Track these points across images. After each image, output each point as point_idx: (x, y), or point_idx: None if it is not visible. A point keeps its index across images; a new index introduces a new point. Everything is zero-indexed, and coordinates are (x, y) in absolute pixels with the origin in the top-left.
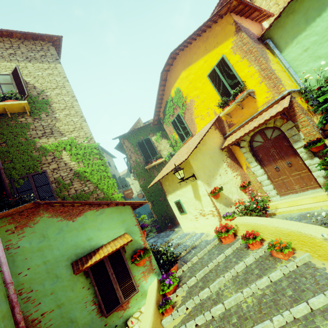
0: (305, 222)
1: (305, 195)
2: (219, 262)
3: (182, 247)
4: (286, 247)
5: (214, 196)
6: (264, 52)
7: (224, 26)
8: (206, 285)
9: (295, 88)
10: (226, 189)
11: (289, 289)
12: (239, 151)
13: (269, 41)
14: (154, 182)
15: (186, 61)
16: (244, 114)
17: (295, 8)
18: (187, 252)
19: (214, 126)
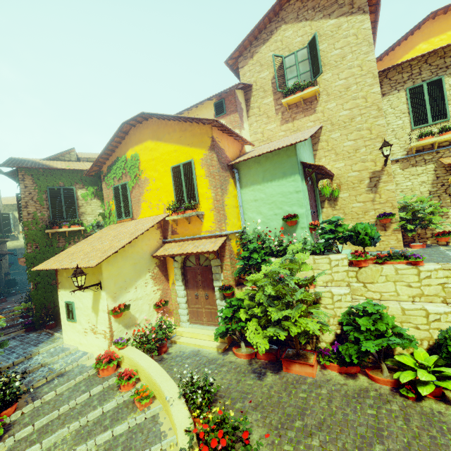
0: (189, 362)
1: (208, 329)
2: (78, 403)
3: (44, 372)
4: (147, 396)
5: (115, 315)
6: (227, 181)
7: (203, 134)
8: (40, 438)
9: (238, 228)
10: (136, 306)
11: (121, 447)
12: (172, 263)
13: (236, 172)
14: (45, 267)
15: (158, 133)
16: (189, 229)
17: (261, 161)
18: (47, 382)
19: (158, 225)
